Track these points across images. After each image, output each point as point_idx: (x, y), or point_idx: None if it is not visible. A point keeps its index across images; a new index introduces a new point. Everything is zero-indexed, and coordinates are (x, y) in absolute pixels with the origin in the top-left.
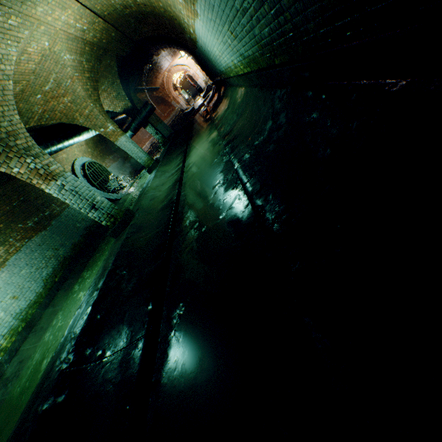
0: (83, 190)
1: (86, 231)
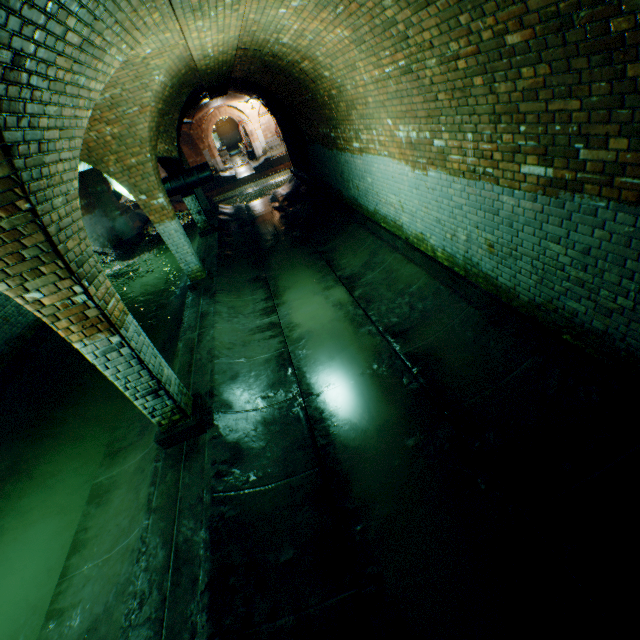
0: (148, 356)
1: (8, 346)
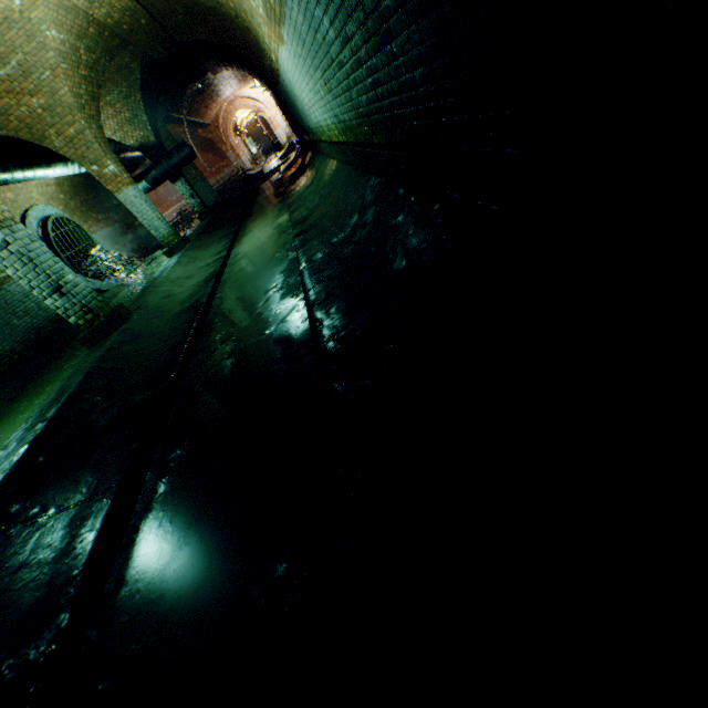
0: (43, 258)
1: (31, 334)
